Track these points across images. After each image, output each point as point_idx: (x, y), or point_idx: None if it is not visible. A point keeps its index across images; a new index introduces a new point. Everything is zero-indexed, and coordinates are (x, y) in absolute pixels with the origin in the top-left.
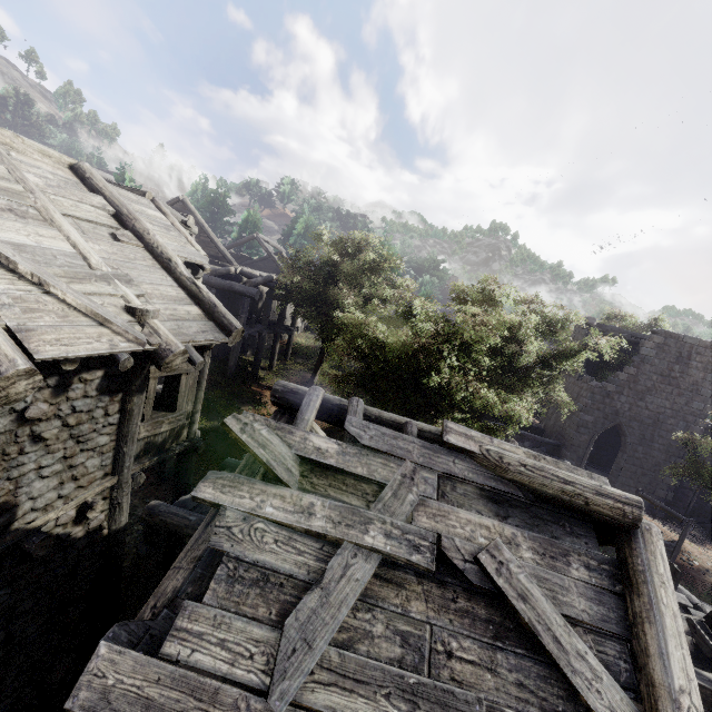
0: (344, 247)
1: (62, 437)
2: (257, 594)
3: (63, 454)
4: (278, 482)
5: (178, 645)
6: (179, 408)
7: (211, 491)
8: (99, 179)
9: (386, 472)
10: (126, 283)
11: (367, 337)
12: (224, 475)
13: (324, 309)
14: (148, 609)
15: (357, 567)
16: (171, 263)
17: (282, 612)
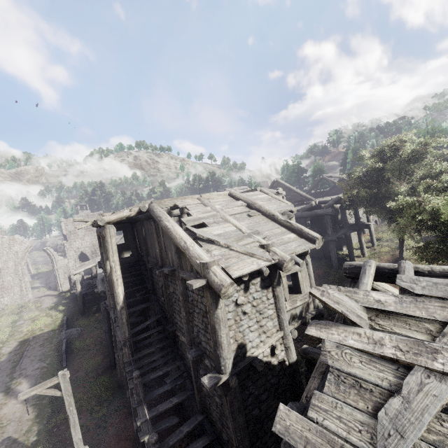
0: (382, 154)
1: (253, 312)
2: (355, 393)
3: (256, 320)
4: (354, 324)
5: (315, 413)
6: (303, 291)
7: (314, 331)
8: (237, 194)
9: (445, 313)
10: (257, 234)
11: (427, 210)
12: (319, 322)
13: (385, 202)
14: (303, 397)
15: (432, 386)
16: (274, 216)
17: (375, 408)
